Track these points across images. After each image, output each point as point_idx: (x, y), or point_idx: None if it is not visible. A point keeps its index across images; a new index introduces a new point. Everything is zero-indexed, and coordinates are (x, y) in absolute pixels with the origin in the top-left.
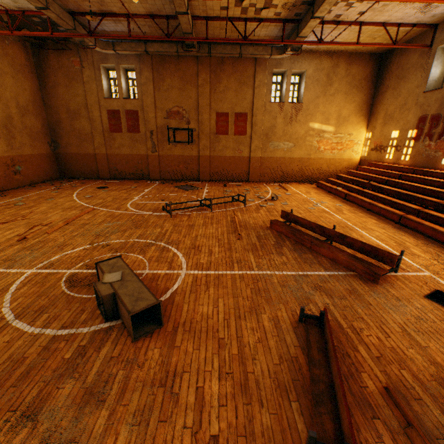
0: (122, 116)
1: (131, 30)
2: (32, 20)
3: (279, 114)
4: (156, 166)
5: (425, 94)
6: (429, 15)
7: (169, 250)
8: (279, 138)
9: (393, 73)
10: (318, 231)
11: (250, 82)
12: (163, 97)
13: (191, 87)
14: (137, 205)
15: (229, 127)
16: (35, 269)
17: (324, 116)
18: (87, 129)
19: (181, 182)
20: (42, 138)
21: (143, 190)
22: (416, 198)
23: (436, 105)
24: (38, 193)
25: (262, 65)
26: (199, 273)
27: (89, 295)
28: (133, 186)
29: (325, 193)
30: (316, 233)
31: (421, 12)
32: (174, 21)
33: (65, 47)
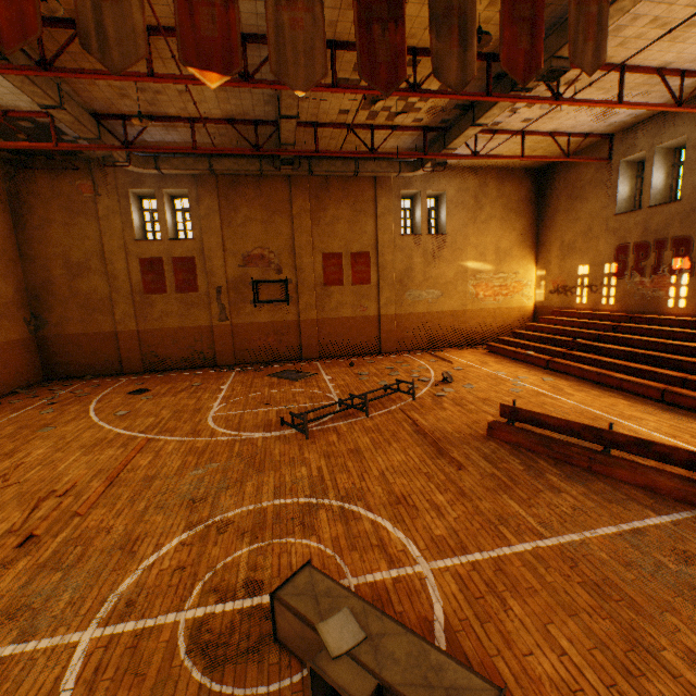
0: (167, 266)
1: (190, 141)
2: (17, 125)
3: (416, 250)
4: (227, 343)
5: (617, 216)
6: (605, 124)
7: (357, 514)
8: (420, 284)
9: (560, 192)
10: (589, 436)
11: (369, 209)
12: (236, 235)
13: (281, 219)
14: (226, 419)
15: (345, 273)
16: (96, 627)
17: (478, 251)
18: (101, 291)
19: (274, 365)
20: (15, 312)
21: (218, 388)
22: (664, 360)
23: (638, 231)
24: (12, 417)
25: (385, 186)
26: (456, 564)
27: (272, 685)
28: (195, 382)
29: (509, 361)
30: (584, 439)
31: (597, 120)
32: (263, 128)
33: (67, 165)
